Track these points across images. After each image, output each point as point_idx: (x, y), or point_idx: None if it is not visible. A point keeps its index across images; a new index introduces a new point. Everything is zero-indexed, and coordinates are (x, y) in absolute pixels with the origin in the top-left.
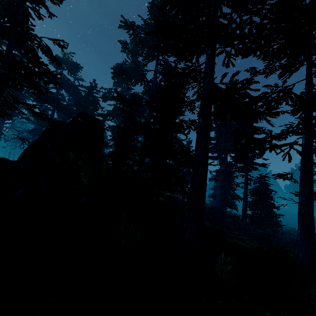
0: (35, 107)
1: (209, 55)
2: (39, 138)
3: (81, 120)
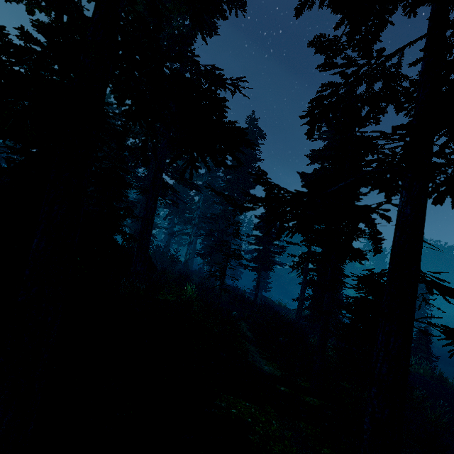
0: None
1: None
2: None
3: None
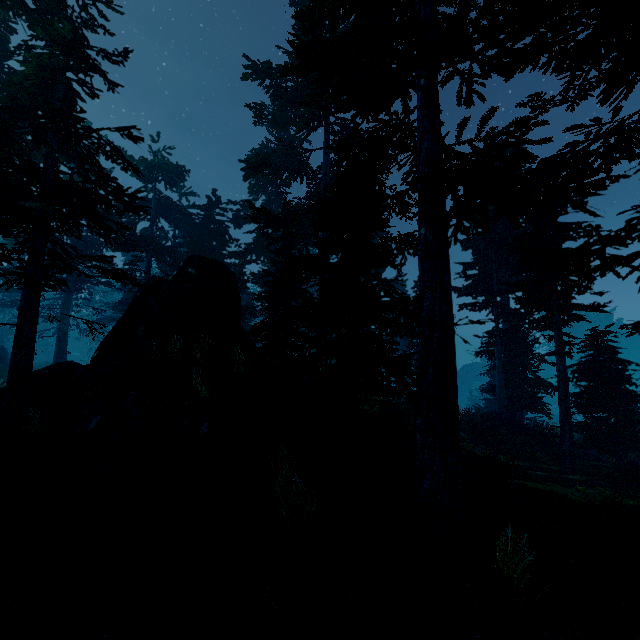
0: (104, 261)
1: (420, 88)
2: (123, 318)
3: (192, 271)
